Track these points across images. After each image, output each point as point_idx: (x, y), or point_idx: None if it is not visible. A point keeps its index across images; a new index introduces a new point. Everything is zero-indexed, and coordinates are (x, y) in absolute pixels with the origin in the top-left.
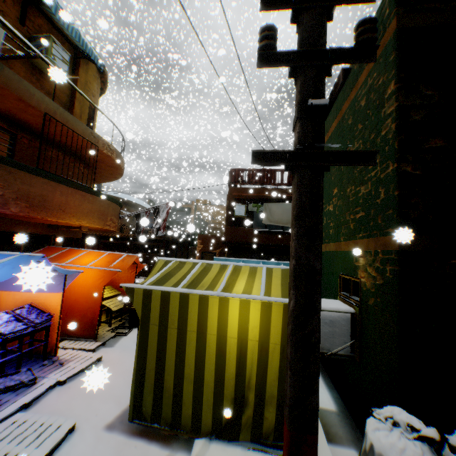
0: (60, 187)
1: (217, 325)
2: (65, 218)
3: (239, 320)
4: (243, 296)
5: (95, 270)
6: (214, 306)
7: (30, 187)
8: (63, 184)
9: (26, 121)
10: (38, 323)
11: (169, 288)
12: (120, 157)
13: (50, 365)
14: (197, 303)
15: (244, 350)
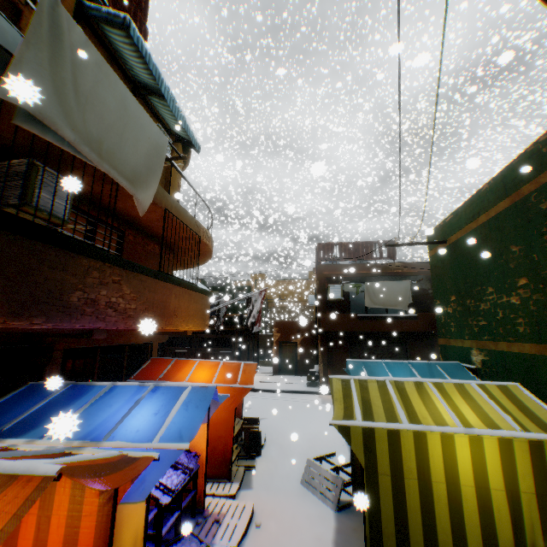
0: (174, 288)
1: (472, 472)
2: (177, 324)
3: (501, 464)
4: (500, 433)
5: (223, 388)
6: (463, 447)
7: (154, 295)
8: (176, 285)
9: (135, 217)
10: (192, 468)
11: (397, 426)
12: (212, 244)
13: (204, 524)
14: (439, 443)
15: (516, 506)
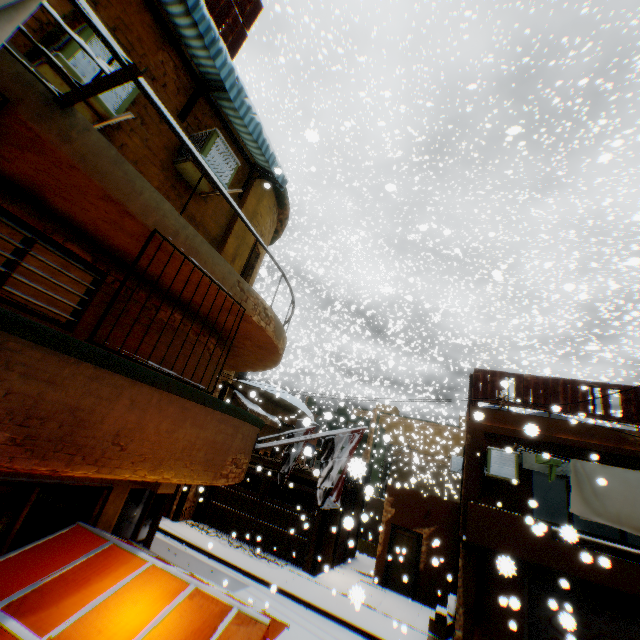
0: (132, 387)
1: None
2: (121, 467)
3: None
4: None
5: None
6: None
7: (48, 388)
8: (143, 381)
9: (125, 251)
10: None
11: None
12: (280, 332)
13: None
14: None
15: None
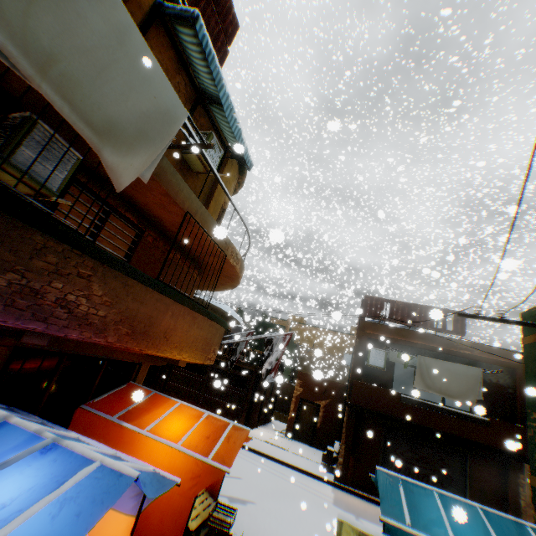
0: (172, 305)
1: None
2: (166, 350)
3: None
4: None
5: (189, 457)
6: None
7: (140, 305)
8: (178, 301)
9: (158, 217)
10: None
11: None
12: (242, 268)
13: None
14: None
15: None
